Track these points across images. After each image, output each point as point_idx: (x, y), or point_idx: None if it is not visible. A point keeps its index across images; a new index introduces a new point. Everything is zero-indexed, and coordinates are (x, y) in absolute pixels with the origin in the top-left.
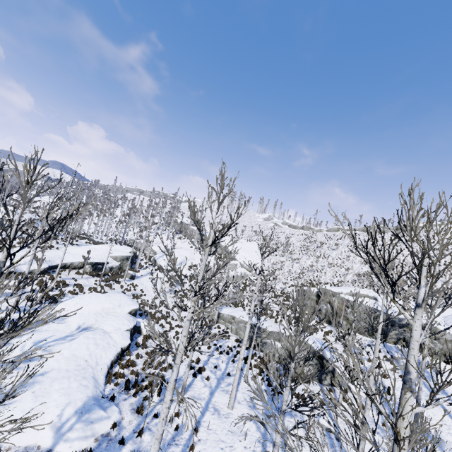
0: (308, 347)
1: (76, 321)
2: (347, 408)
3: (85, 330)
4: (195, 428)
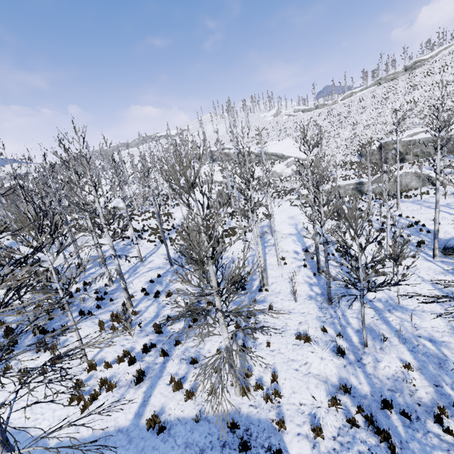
0: (409, 174)
1: (281, 217)
2: (449, 187)
3: (291, 217)
4: (399, 215)
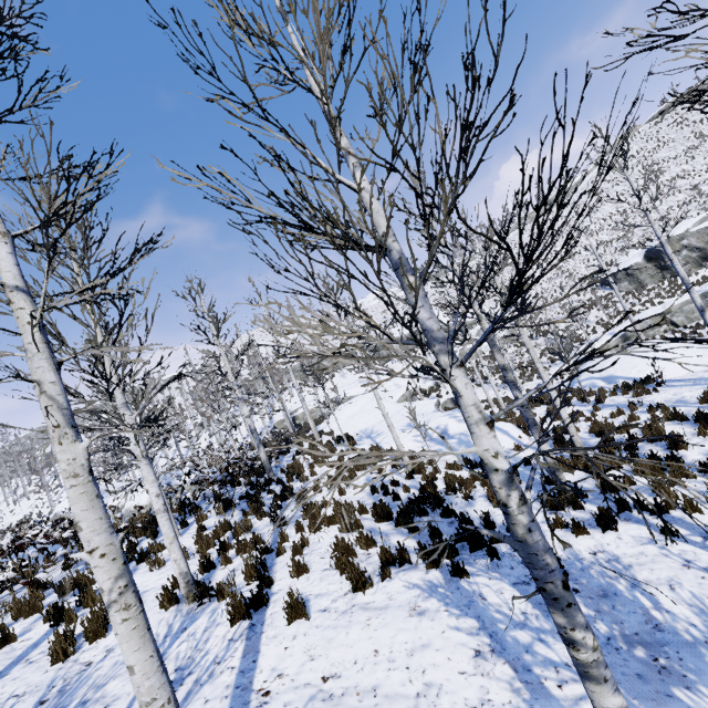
0: None
1: None
2: None
3: None
4: None
